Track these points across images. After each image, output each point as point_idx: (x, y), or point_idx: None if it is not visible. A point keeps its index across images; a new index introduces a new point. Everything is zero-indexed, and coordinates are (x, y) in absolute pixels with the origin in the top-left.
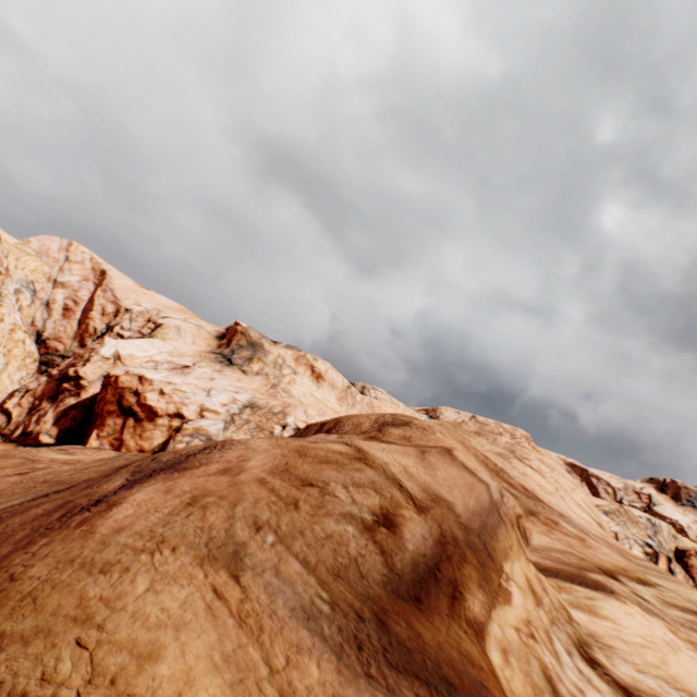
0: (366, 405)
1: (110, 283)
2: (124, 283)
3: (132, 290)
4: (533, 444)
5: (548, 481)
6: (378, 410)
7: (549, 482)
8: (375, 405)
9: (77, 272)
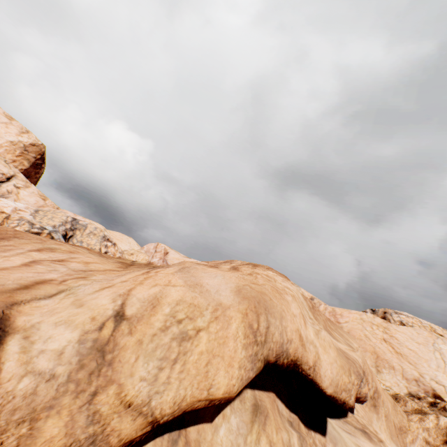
0: (328, 313)
1: (166, 257)
2: (174, 256)
3: (177, 259)
4: (242, 266)
5: (133, 277)
6: (339, 316)
7: (131, 278)
8: (336, 312)
9: (158, 256)
